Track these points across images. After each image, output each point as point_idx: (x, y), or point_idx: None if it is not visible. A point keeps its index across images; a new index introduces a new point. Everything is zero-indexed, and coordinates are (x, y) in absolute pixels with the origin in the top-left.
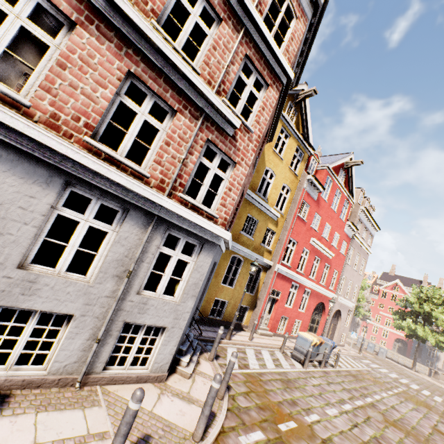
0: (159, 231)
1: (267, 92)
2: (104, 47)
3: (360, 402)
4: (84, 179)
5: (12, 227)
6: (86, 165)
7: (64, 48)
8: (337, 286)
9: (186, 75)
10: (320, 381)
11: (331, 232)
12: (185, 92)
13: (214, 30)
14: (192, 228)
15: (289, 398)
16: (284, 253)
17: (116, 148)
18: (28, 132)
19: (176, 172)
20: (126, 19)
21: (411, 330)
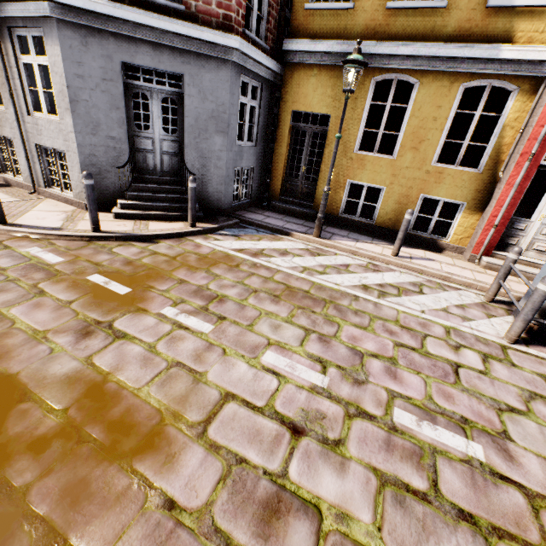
0: (7, 37)
1: None
2: None
3: None
4: None
5: None
6: None
7: None
8: None
9: None
10: (509, 375)
11: None
12: None
13: None
14: (16, 12)
15: (222, 293)
16: None
17: None
18: None
19: None
20: None
21: None
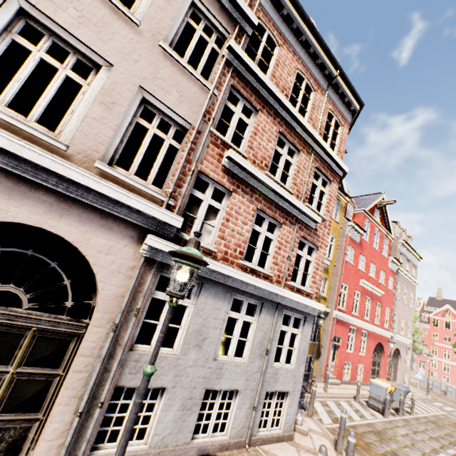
0: (280, 314)
1: (331, 187)
2: (245, 199)
3: (452, 450)
4: (241, 289)
5: (210, 332)
6: (246, 281)
7: (228, 209)
8: (391, 323)
9: (289, 200)
10: (406, 430)
11: (376, 270)
12: (286, 209)
13: (295, 158)
14: (299, 307)
15: (389, 450)
16: (338, 299)
17: None
18: (221, 270)
19: (286, 267)
20: (256, 179)
21: None
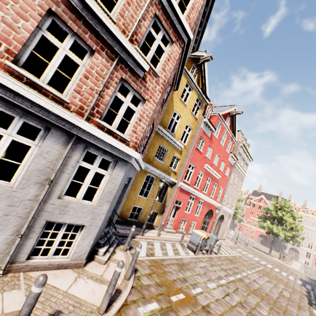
0: (79, 148)
1: (172, 47)
2: None
3: (232, 277)
4: (5, 98)
5: None
6: (5, 85)
7: None
8: (222, 198)
9: (103, 21)
10: (206, 264)
11: (219, 160)
12: (102, 36)
13: None
14: (107, 148)
15: (182, 277)
16: (185, 174)
17: (59, 89)
18: None
19: (93, 101)
20: None
21: (269, 229)
